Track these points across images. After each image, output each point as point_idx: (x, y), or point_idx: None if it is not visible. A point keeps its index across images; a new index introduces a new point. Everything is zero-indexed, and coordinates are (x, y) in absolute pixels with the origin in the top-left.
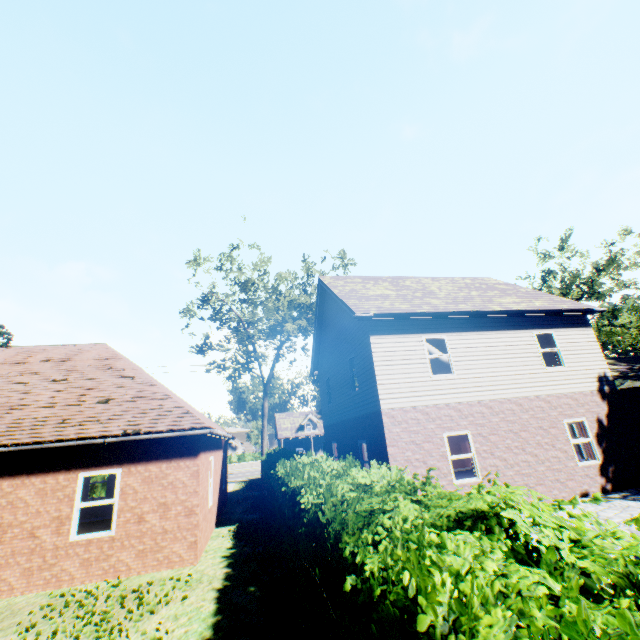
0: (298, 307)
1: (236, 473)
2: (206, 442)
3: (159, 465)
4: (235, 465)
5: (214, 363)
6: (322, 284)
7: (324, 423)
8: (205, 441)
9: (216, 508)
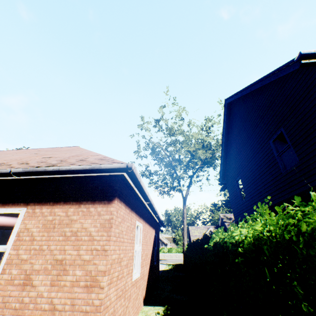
0: (203, 146)
1: (166, 259)
2: (130, 198)
3: (66, 209)
4: (166, 254)
5: (152, 182)
6: (229, 100)
7: (235, 219)
8: (128, 195)
9: (145, 282)
